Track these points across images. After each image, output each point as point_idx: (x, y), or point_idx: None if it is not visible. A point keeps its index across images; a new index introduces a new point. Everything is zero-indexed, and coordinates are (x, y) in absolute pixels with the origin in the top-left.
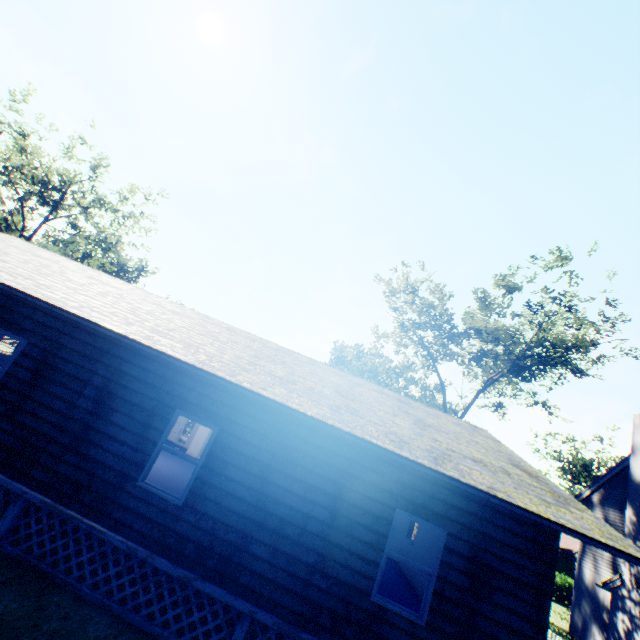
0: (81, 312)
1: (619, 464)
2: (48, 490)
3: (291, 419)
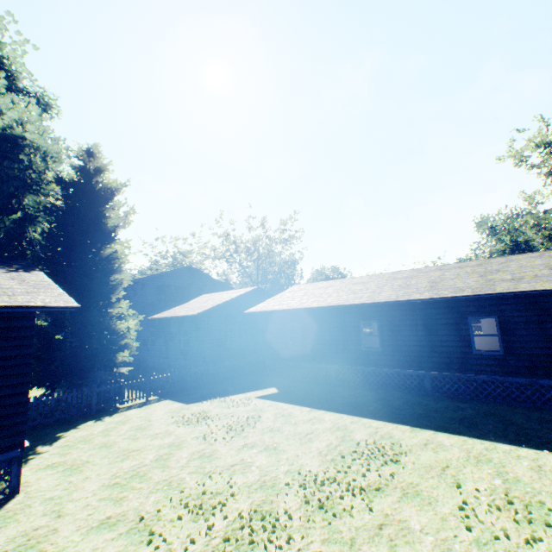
0: (402, 298)
1: None
2: (434, 369)
3: (536, 296)
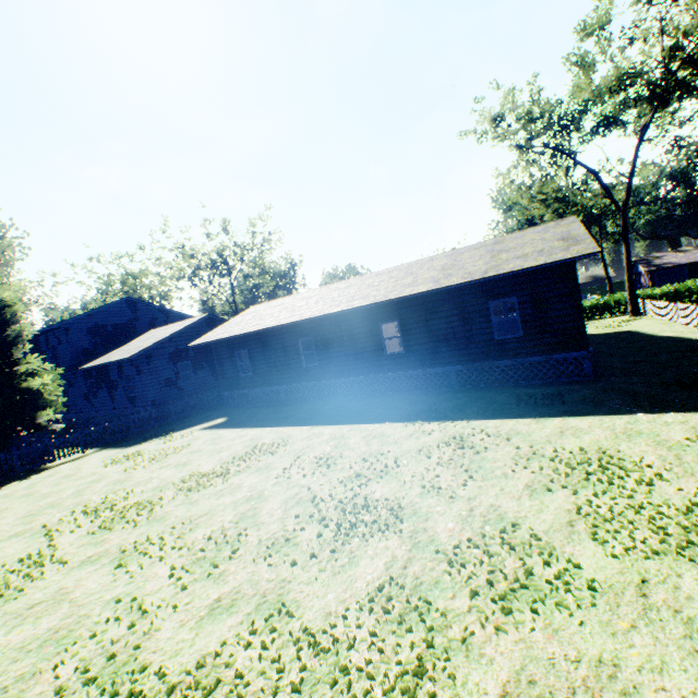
0: (322, 314)
1: None
2: (360, 375)
3: (423, 298)
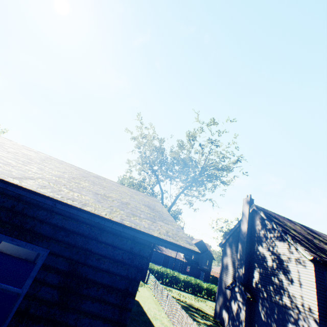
0: None
1: (237, 224)
2: None
3: None
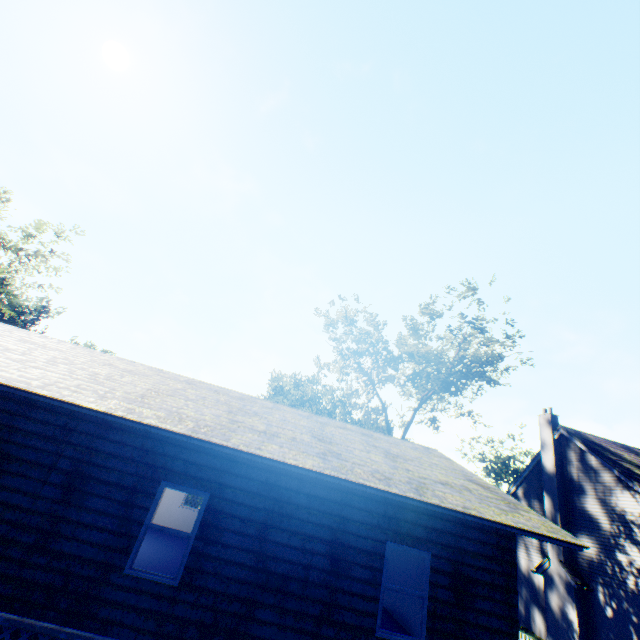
0: (51, 392)
1: (534, 459)
2: (11, 604)
3: (281, 472)
